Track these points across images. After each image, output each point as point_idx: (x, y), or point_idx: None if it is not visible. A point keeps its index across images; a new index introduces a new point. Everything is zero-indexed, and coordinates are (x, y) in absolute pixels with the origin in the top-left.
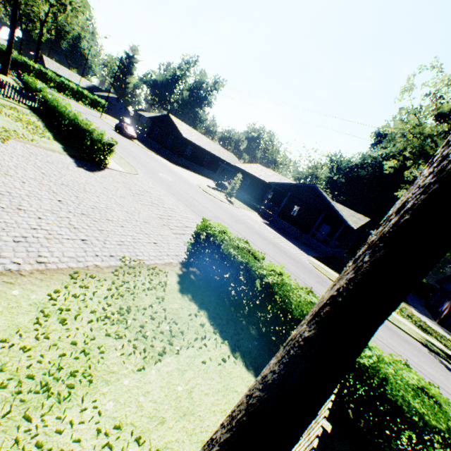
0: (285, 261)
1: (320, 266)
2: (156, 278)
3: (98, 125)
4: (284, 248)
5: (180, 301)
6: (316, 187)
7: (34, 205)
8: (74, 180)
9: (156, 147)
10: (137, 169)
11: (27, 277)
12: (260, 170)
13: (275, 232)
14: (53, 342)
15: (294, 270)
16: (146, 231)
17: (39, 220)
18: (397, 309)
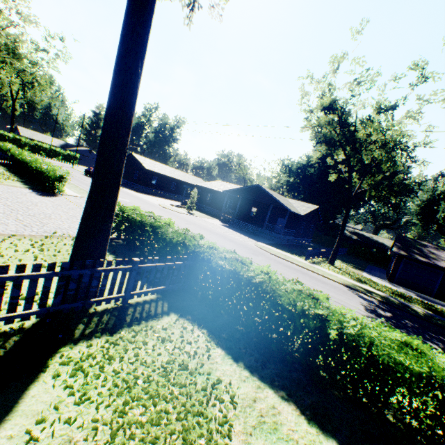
0: (225, 243)
1: (266, 247)
2: None
3: None
4: (231, 237)
5: None
6: (259, 186)
7: None
8: (29, 200)
9: (123, 182)
10: None
11: None
12: (220, 184)
13: (231, 230)
14: None
15: (230, 247)
16: None
17: None
18: (341, 271)
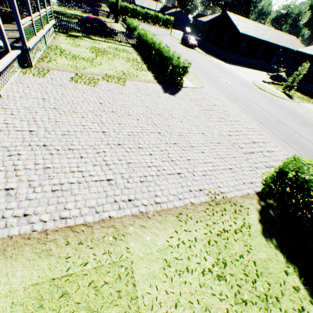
0: None
1: None
2: (239, 217)
3: (170, 43)
4: None
5: (265, 249)
6: None
7: (145, 141)
8: (164, 107)
9: (212, 50)
10: (202, 81)
11: (152, 220)
12: None
13: None
14: (176, 296)
15: None
16: (220, 154)
17: (150, 156)
18: None
